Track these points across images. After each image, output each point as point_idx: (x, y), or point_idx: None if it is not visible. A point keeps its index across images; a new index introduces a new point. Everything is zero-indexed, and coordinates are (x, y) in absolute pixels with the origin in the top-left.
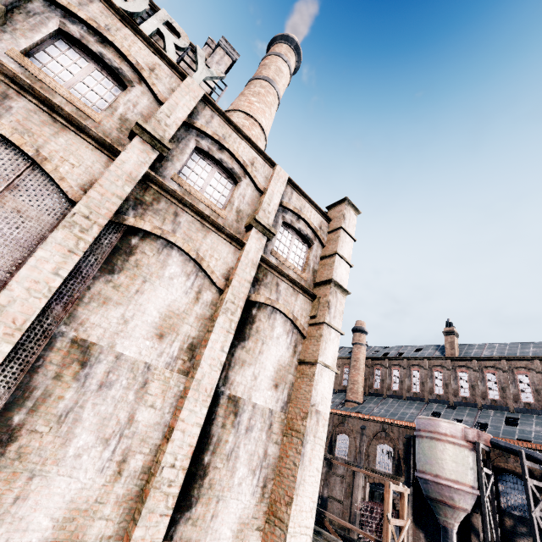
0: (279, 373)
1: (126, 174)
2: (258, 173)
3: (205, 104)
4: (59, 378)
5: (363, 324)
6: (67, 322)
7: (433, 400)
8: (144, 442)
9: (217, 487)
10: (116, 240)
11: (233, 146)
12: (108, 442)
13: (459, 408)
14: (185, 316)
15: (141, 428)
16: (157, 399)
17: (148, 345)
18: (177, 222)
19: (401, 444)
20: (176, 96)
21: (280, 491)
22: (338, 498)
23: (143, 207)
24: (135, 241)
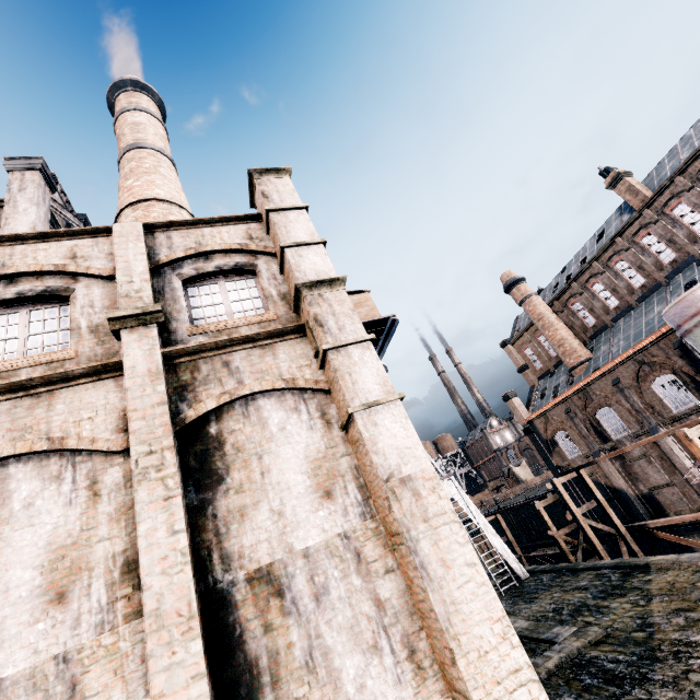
0: (320, 474)
1: None
2: (92, 259)
3: None
4: None
5: (511, 274)
6: None
7: (672, 275)
8: None
9: None
10: None
11: (25, 262)
12: None
13: None
14: (89, 534)
15: None
16: (112, 691)
17: (44, 628)
18: None
19: (678, 359)
20: None
21: (437, 644)
22: (662, 483)
23: None
24: None
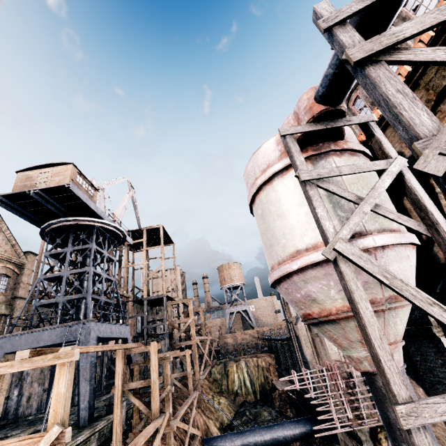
0: None
1: None
2: None
3: None
4: None
5: None
6: None
7: None
8: None
9: None
10: None
11: None
12: None
13: None
14: None
15: None
16: None
17: None
18: None
19: None
20: None
21: None
22: None
23: None
24: None
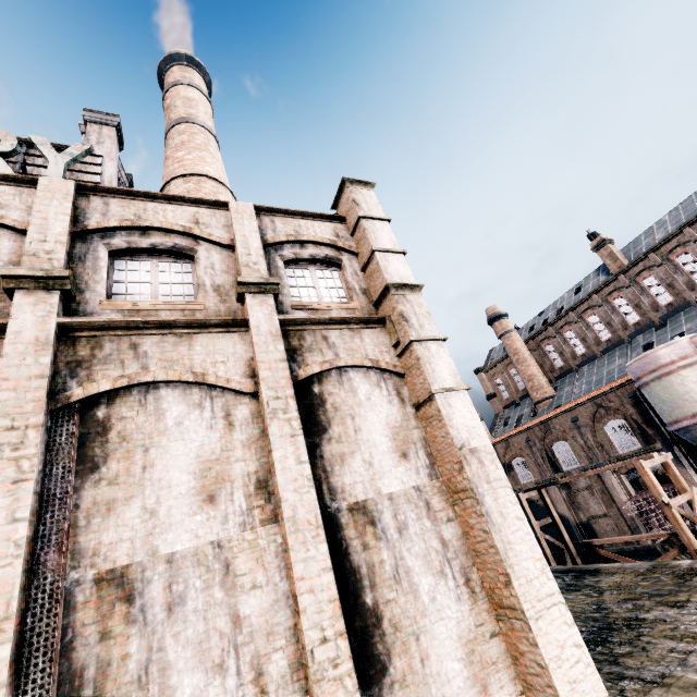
0: (398, 439)
1: (32, 344)
2: (212, 227)
3: (87, 196)
4: (108, 636)
5: (496, 308)
6: (74, 564)
7: (634, 334)
8: (272, 635)
9: (405, 623)
10: (75, 427)
11: (157, 219)
12: (224, 666)
13: (671, 321)
14: (228, 454)
15: (258, 622)
16: (256, 574)
17: (201, 520)
18: (141, 354)
19: (630, 407)
20: (39, 212)
21: (490, 574)
22: (600, 514)
23: (85, 367)
24: (103, 412)
